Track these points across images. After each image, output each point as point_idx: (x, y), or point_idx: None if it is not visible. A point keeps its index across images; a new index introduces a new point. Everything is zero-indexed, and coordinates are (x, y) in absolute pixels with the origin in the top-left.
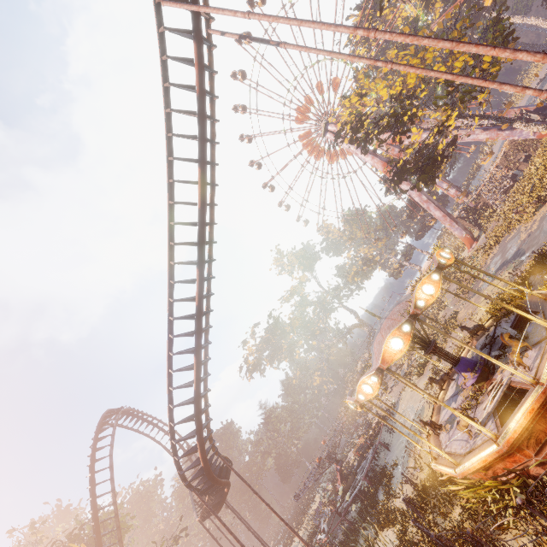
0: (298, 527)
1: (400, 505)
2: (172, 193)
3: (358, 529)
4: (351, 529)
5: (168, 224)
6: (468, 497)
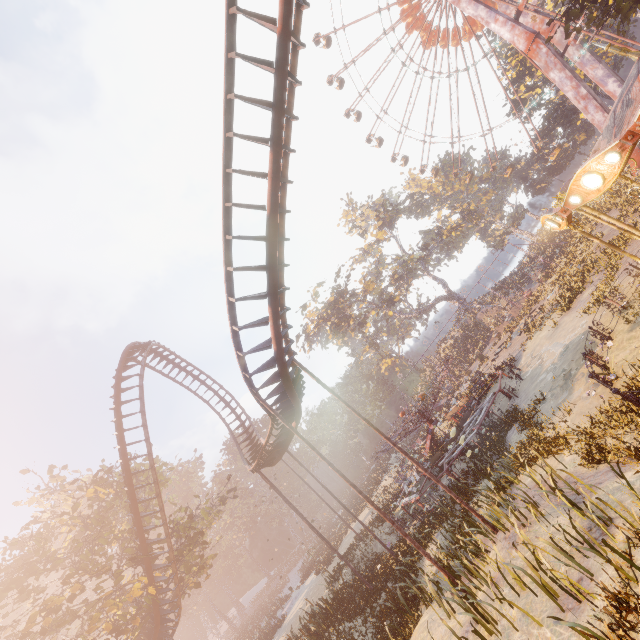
0: (363, 505)
1: (570, 428)
2: None
3: (475, 478)
4: (460, 482)
5: None
6: None
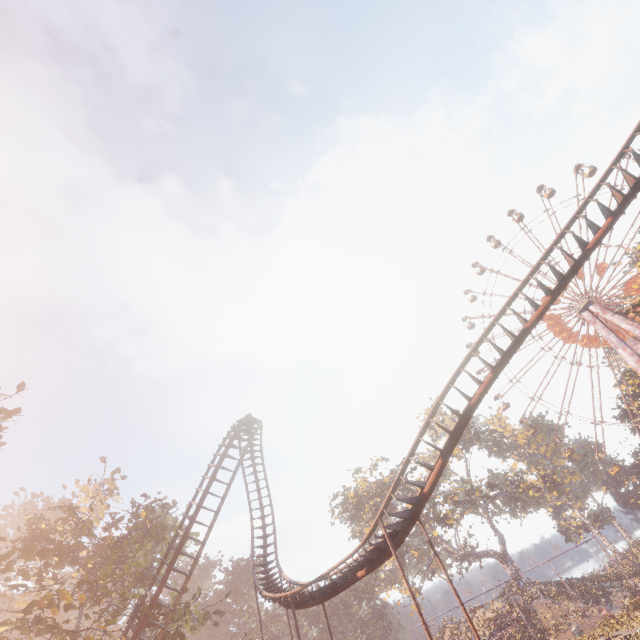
0: None
1: None
2: (570, 226)
3: None
4: None
5: (550, 247)
6: None
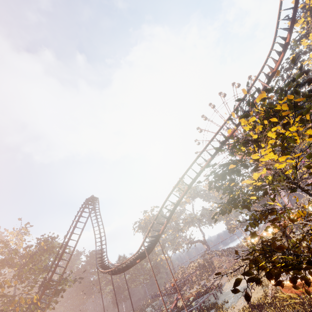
0: None
1: None
2: (221, 129)
3: None
4: None
5: (213, 137)
6: (296, 296)
